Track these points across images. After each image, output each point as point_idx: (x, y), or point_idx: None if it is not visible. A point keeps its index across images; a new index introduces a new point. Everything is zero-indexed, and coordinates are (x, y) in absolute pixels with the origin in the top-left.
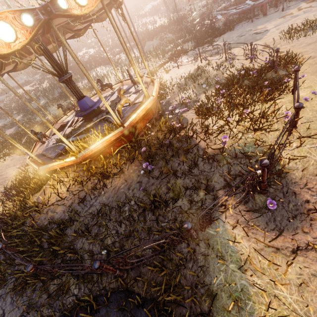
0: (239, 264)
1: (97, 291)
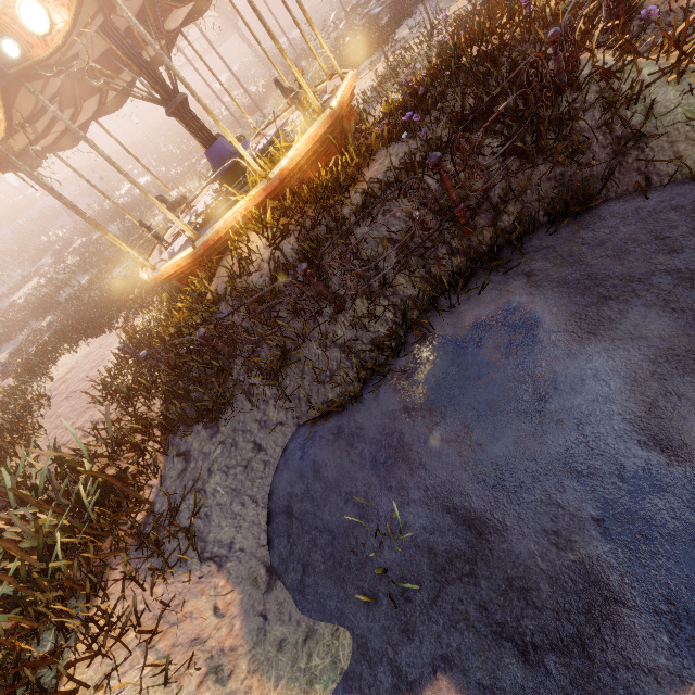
0: (653, 64)
1: (434, 276)
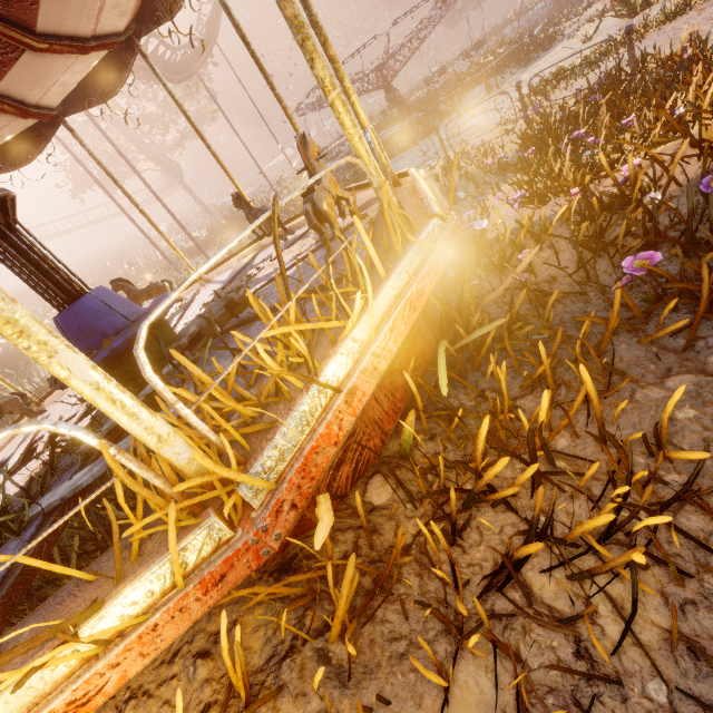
0: None
1: None
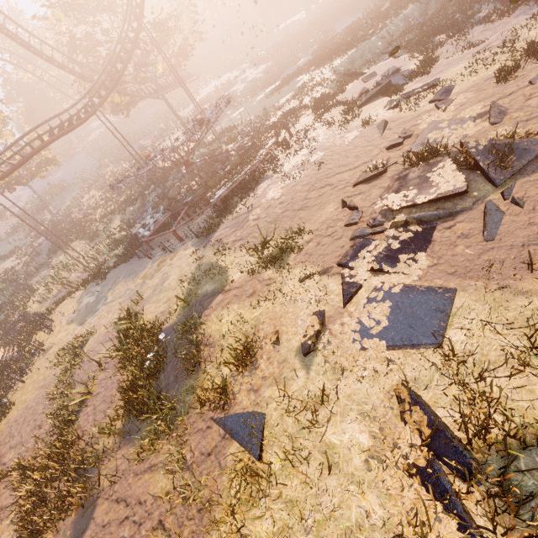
0: None
1: None
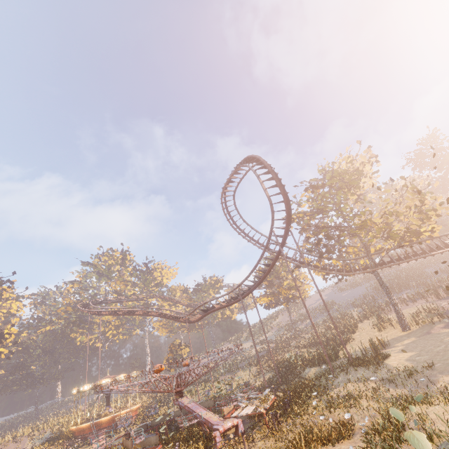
0: None
1: None
